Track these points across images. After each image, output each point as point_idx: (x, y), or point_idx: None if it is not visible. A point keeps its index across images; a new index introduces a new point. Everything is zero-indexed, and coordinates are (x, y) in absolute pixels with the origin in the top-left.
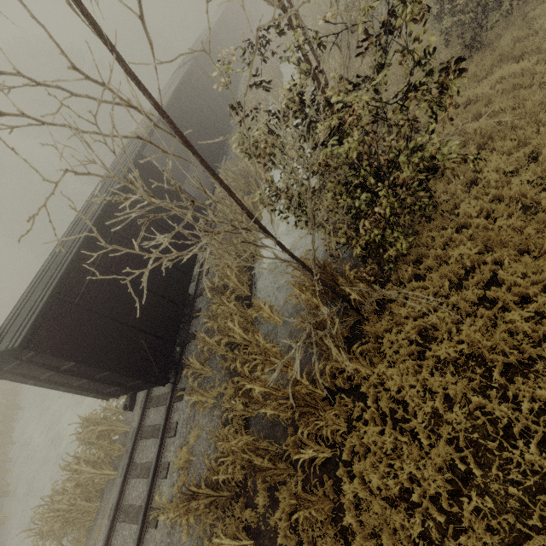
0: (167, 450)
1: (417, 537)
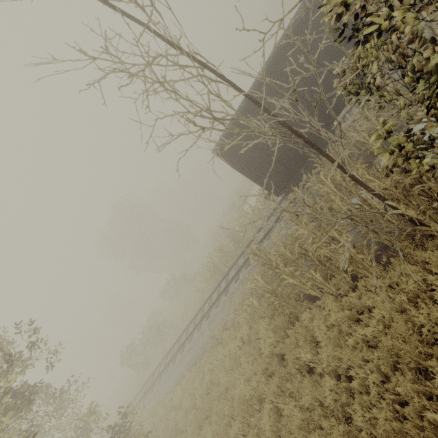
0: (275, 229)
1: (312, 363)
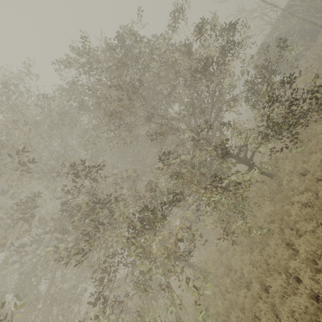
0: None
1: None
